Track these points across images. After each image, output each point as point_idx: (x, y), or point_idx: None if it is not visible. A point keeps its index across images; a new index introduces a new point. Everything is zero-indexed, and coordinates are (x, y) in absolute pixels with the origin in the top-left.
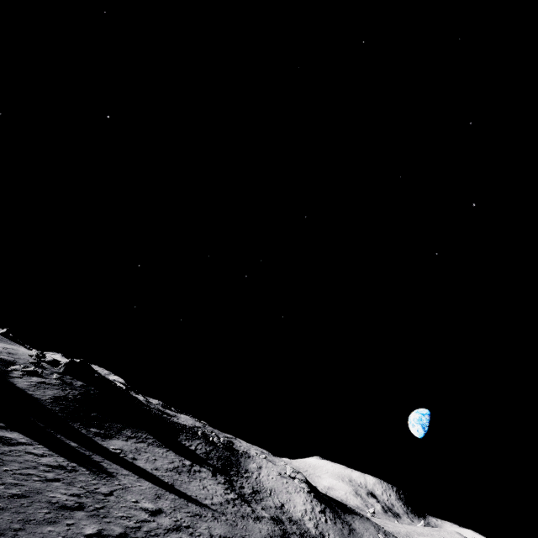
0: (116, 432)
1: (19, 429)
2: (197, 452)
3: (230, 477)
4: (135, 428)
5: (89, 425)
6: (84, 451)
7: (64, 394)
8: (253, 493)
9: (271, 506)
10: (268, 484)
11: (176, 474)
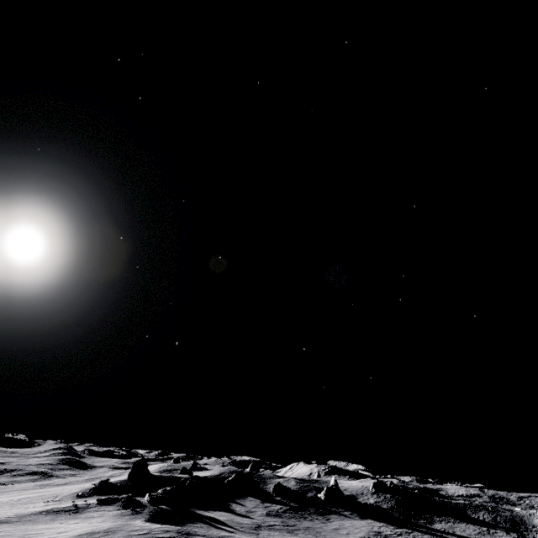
0: (431, 520)
1: (402, 527)
2: (486, 520)
3: (521, 533)
4: (437, 514)
5: (417, 519)
6: (431, 532)
7: (390, 505)
8: None
9: None
10: None
11: (481, 536)
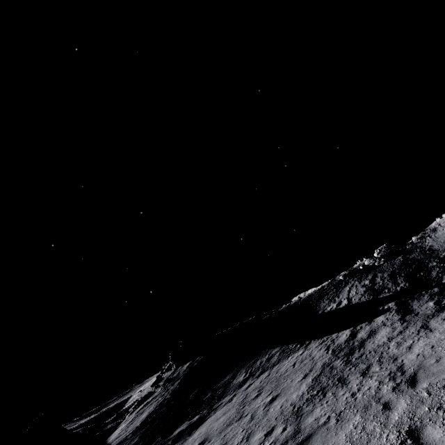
0: (220, 396)
1: None
2: (354, 302)
3: (440, 283)
4: (252, 358)
5: (177, 425)
6: None
7: (161, 400)
8: None
9: None
10: None
11: (313, 407)
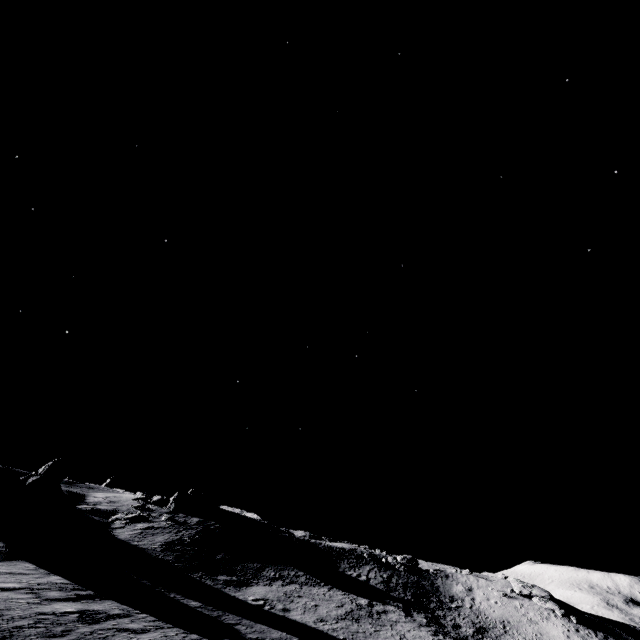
0: (253, 575)
1: (114, 596)
2: (372, 583)
3: (433, 613)
4: (278, 564)
5: (216, 573)
6: (210, 612)
7: (177, 537)
8: (477, 632)
9: None
10: (494, 614)
11: (352, 623)
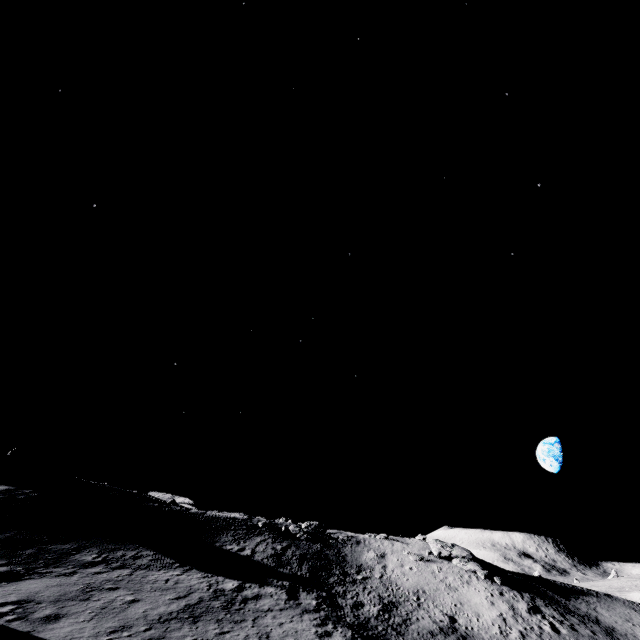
0: (50, 562)
1: None
2: (257, 558)
3: (330, 591)
4: (113, 543)
5: None
6: None
7: None
8: (384, 610)
9: (431, 632)
10: (407, 583)
11: (181, 626)
